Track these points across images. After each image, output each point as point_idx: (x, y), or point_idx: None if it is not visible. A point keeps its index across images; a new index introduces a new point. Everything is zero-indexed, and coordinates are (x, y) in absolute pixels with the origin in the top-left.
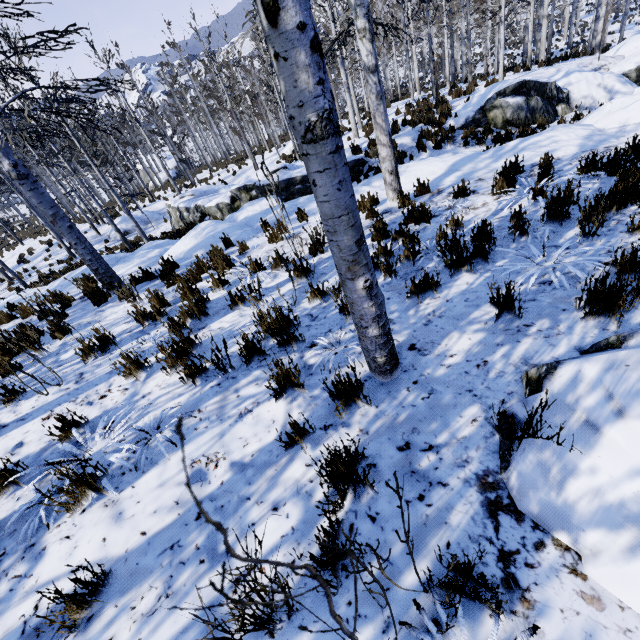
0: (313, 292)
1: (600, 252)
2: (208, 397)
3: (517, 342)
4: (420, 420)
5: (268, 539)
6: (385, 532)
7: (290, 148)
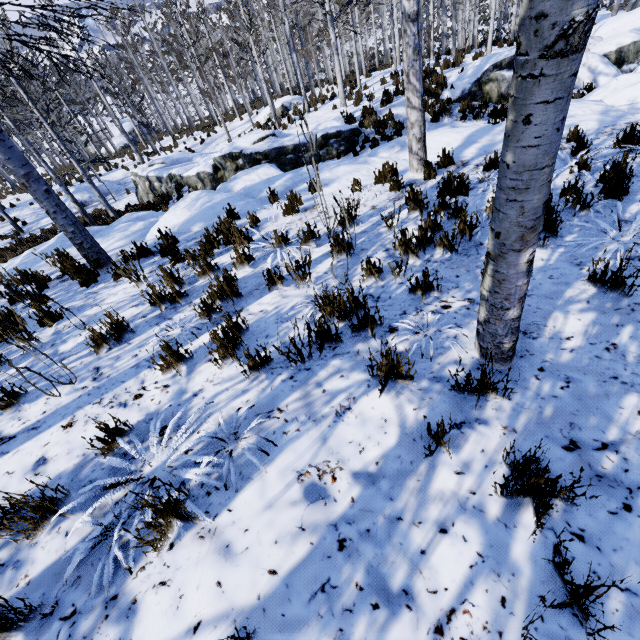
0: (368, 269)
1: None
2: (284, 393)
3: (639, 322)
4: (573, 413)
5: (453, 571)
6: (605, 553)
7: (264, 116)
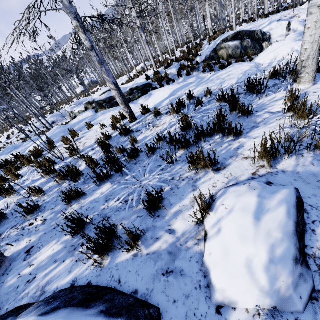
0: (34, 191)
1: (169, 178)
2: None
3: (63, 262)
4: None
5: None
6: None
7: (133, 73)
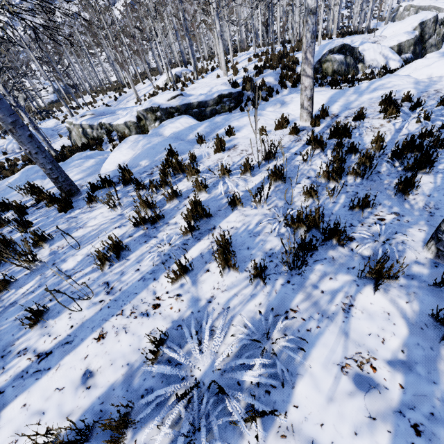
0: (309, 193)
1: None
2: (289, 295)
3: None
4: None
5: None
6: None
7: (162, 81)
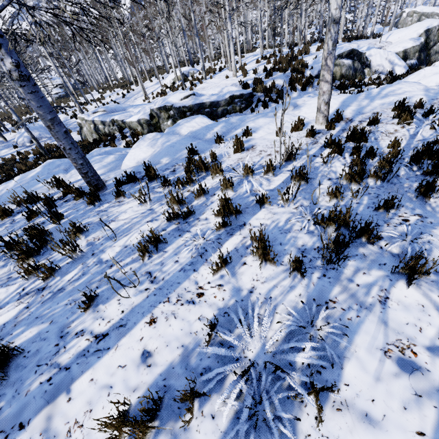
0: (334, 193)
1: None
2: (327, 288)
3: None
4: None
5: None
6: None
7: (170, 80)
